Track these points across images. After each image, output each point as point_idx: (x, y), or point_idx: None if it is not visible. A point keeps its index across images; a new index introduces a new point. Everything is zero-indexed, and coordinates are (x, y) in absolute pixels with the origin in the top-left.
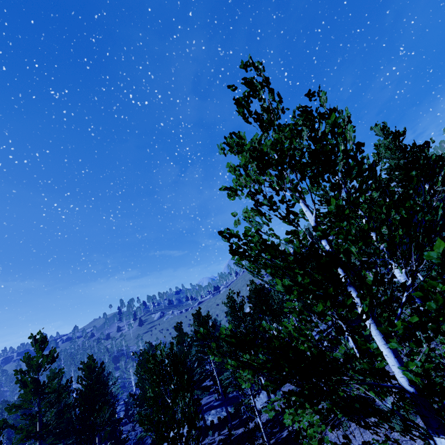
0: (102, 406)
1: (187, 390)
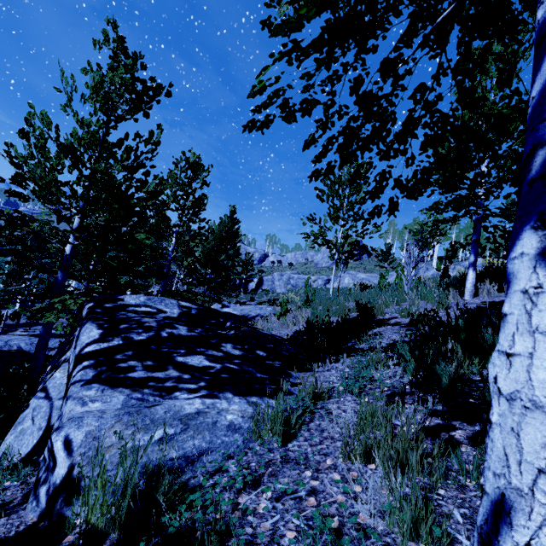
0: None
1: None
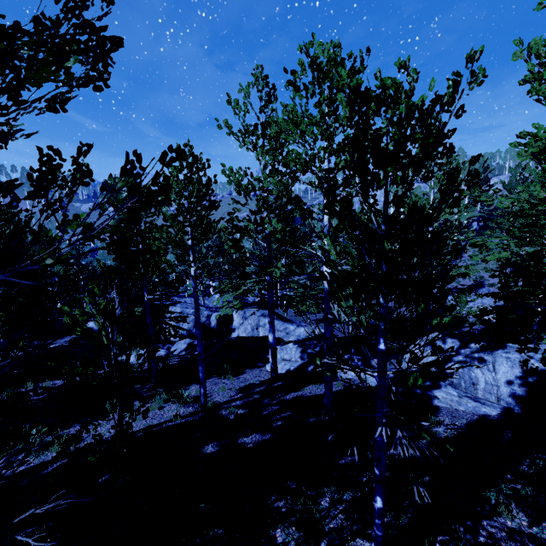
0: None
1: None
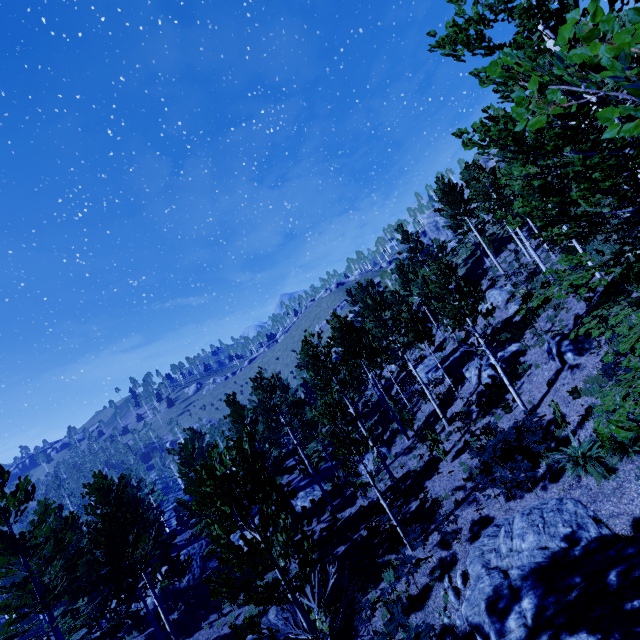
0: (138, 537)
1: (286, 512)
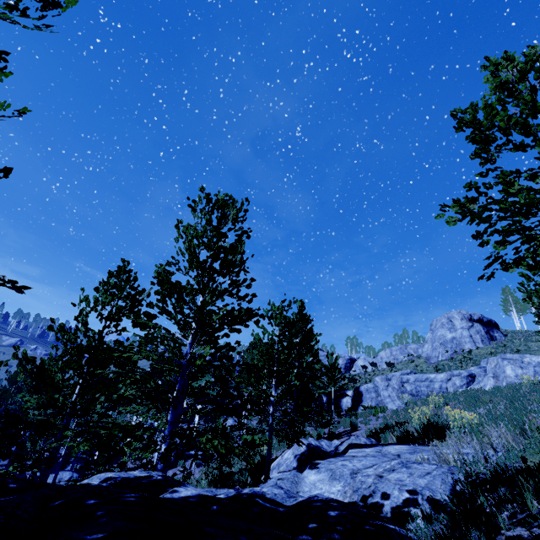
0: None
1: None
